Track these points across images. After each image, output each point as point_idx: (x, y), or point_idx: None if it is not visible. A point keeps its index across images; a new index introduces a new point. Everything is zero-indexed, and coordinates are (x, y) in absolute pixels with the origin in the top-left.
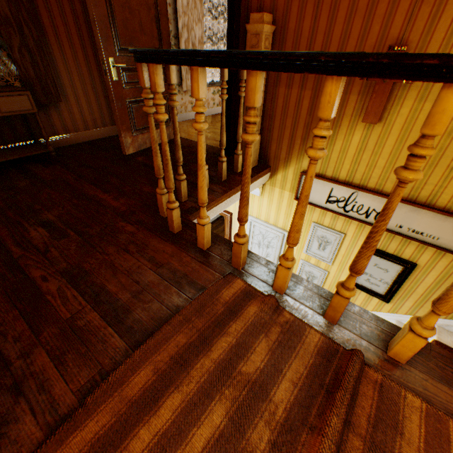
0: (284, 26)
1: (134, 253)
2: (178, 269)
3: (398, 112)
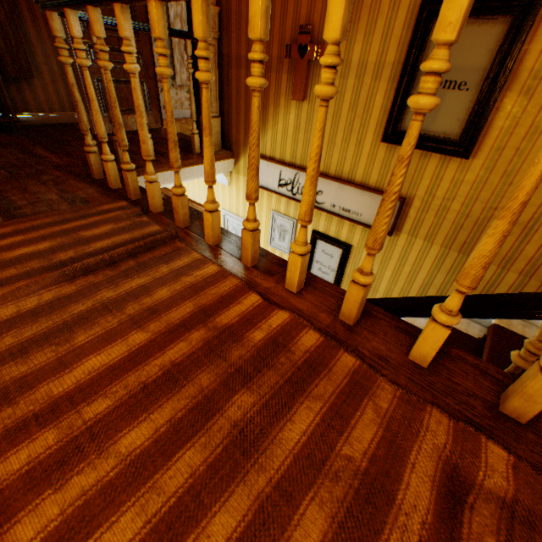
0: (229, 8)
1: (50, 185)
2: (80, 195)
3: None
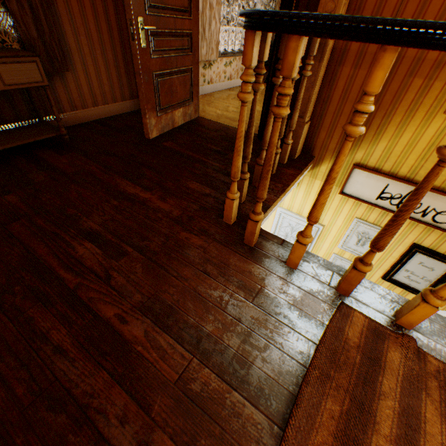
0: None
1: (216, 276)
2: (277, 298)
3: None
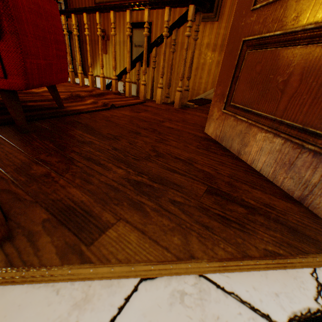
0: (81, 24)
1: None
2: None
3: (110, 50)
